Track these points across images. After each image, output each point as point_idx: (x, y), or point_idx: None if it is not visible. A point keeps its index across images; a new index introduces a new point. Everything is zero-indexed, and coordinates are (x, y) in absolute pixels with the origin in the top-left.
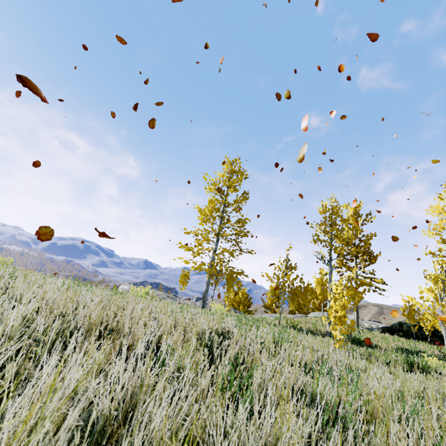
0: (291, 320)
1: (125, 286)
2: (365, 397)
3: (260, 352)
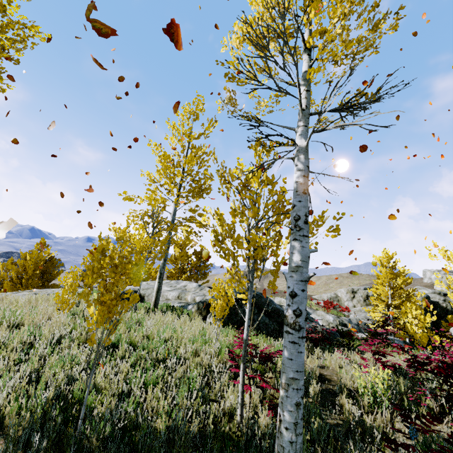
0: None
1: None
2: None
3: None
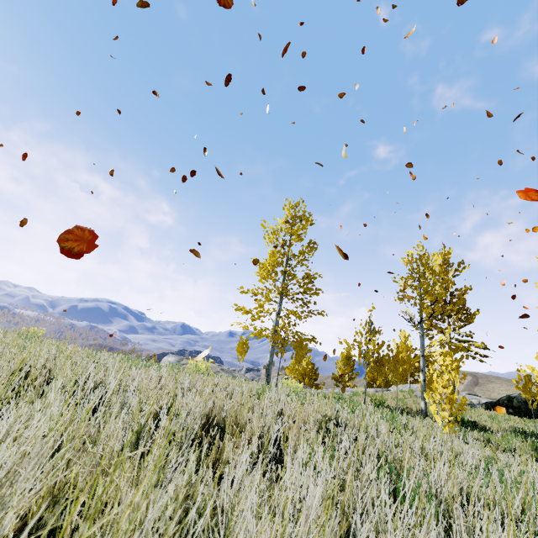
0: (373, 396)
1: (170, 357)
2: None
3: None
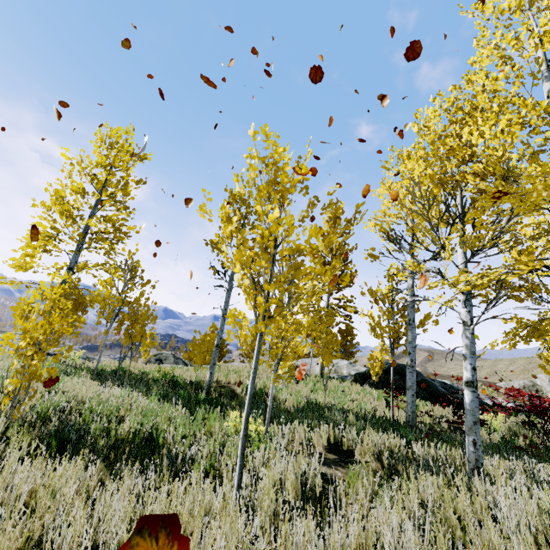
0: None
1: None
2: None
3: None
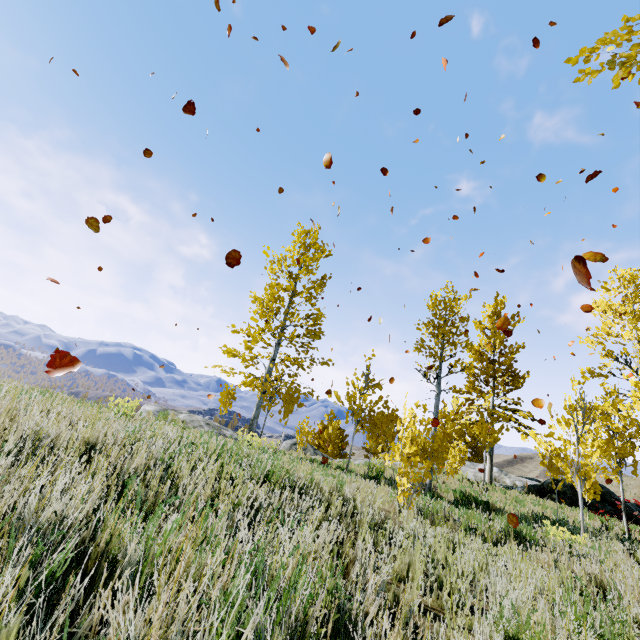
0: (386, 468)
1: (150, 406)
2: (173, 539)
3: (171, 483)
